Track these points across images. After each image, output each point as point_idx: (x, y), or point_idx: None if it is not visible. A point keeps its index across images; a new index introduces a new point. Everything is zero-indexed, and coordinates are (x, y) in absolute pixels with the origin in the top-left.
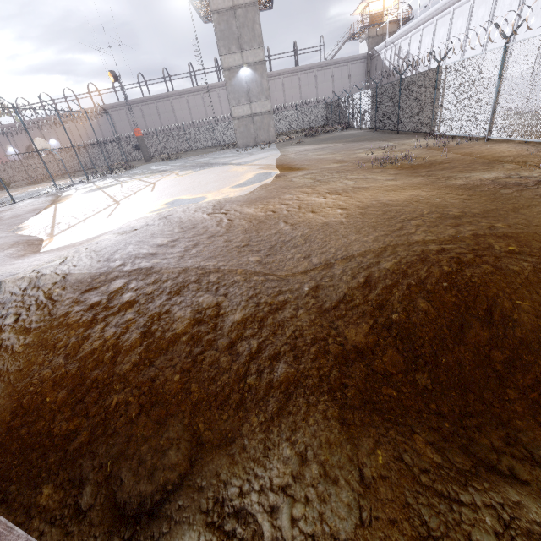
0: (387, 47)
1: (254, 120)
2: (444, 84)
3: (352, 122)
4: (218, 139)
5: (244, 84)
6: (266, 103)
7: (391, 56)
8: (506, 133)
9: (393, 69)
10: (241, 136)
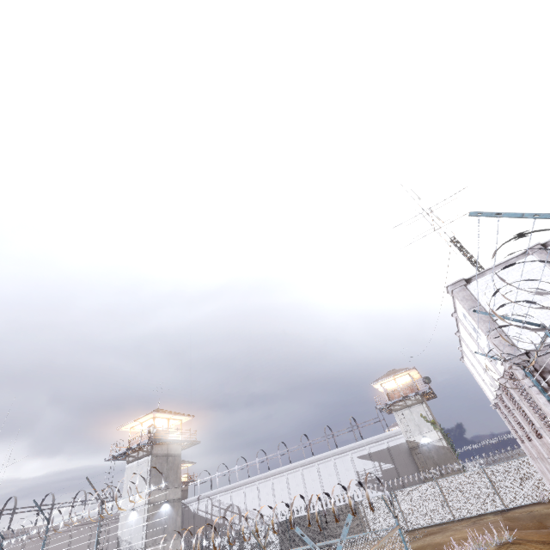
0: (201, 500)
1: None
2: (363, 509)
3: None
4: None
5: (163, 519)
6: (177, 541)
7: (208, 506)
8: (416, 525)
9: (212, 517)
10: None
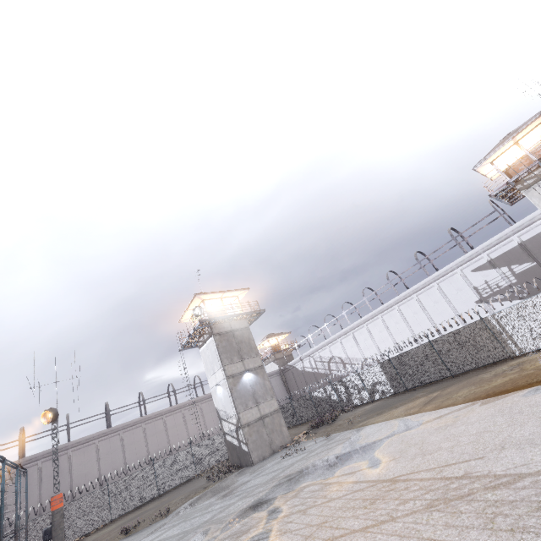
0: (303, 359)
1: (265, 422)
2: (498, 324)
3: (349, 403)
4: (161, 484)
5: (249, 387)
6: (273, 402)
7: (311, 363)
8: None
9: (318, 371)
10: (254, 446)
